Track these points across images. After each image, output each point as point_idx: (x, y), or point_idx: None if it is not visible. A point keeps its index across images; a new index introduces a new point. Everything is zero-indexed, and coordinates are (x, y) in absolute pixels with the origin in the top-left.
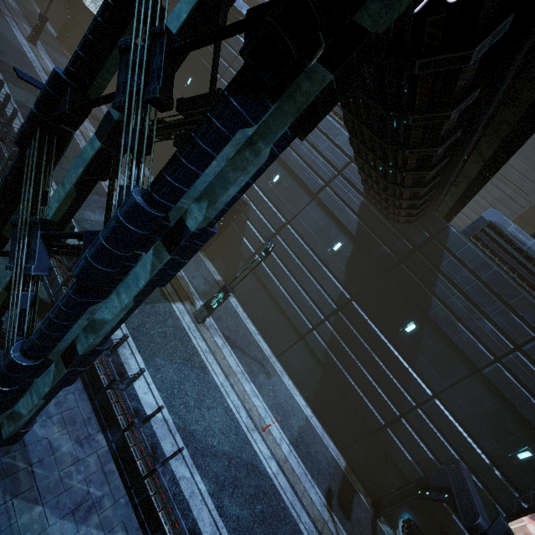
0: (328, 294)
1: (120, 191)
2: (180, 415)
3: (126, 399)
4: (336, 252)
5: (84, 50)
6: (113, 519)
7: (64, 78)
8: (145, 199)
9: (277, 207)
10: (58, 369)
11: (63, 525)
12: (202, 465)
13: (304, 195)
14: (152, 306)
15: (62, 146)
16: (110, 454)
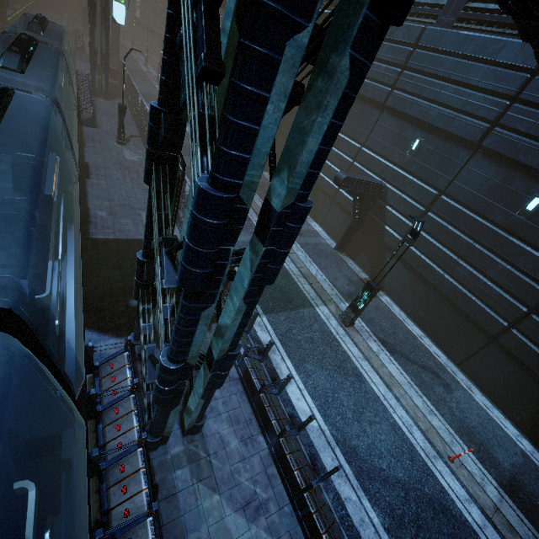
0: (529, 275)
1: (194, 185)
2: (338, 426)
3: (280, 403)
4: (531, 212)
5: (164, 74)
6: (279, 526)
7: (157, 107)
8: (209, 183)
9: (422, 179)
10: (205, 373)
11: (236, 518)
12: (370, 489)
13: (459, 151)
14: (296, 312)
15: (174, 172)
16: (271, 457)
